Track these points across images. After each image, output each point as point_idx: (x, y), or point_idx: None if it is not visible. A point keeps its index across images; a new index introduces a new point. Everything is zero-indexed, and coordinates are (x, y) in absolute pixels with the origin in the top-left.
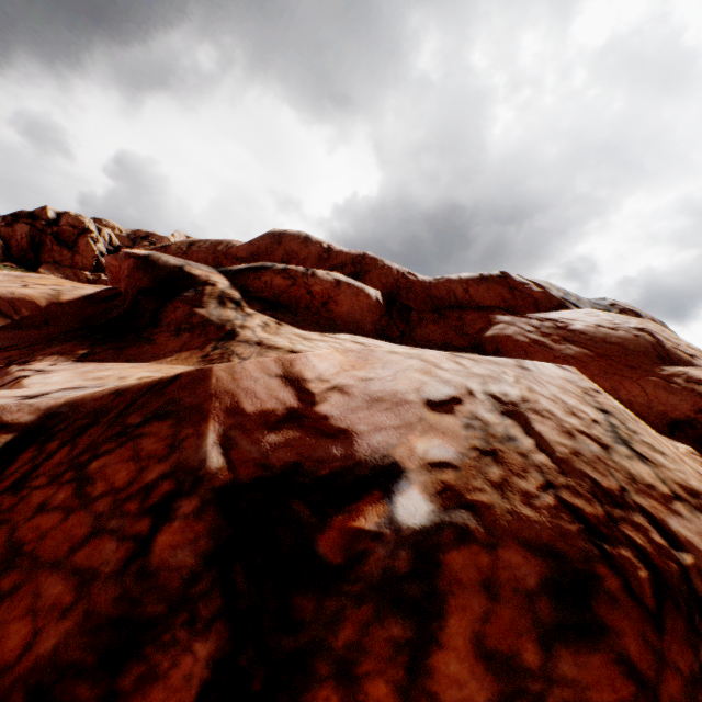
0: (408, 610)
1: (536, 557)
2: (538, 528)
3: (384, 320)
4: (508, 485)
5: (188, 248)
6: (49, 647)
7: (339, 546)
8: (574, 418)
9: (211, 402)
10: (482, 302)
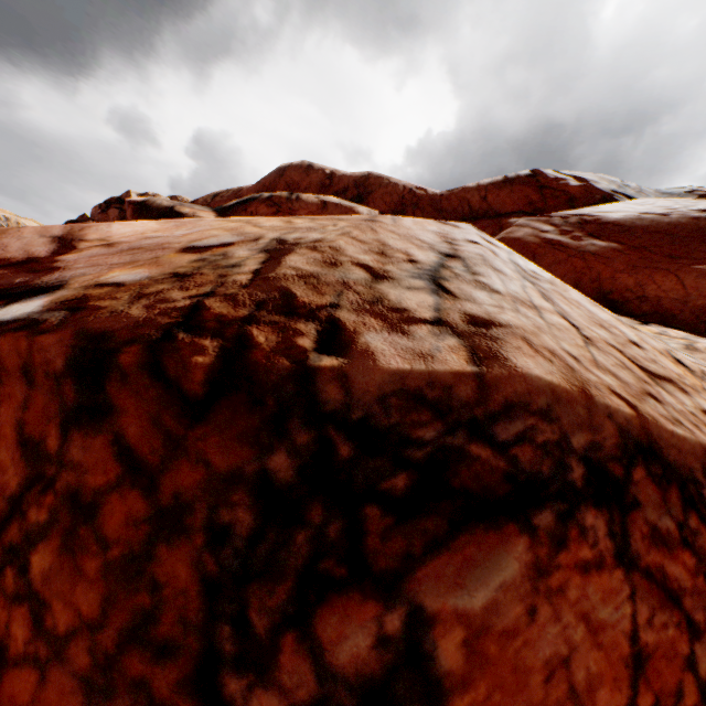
0: None
1: (74, 340)
2: (123, 321)
3: None
4: (155, 295)
5: (212, 200)
6: None
7: None
8: (373, 256)
9: None
10: (502, 209)
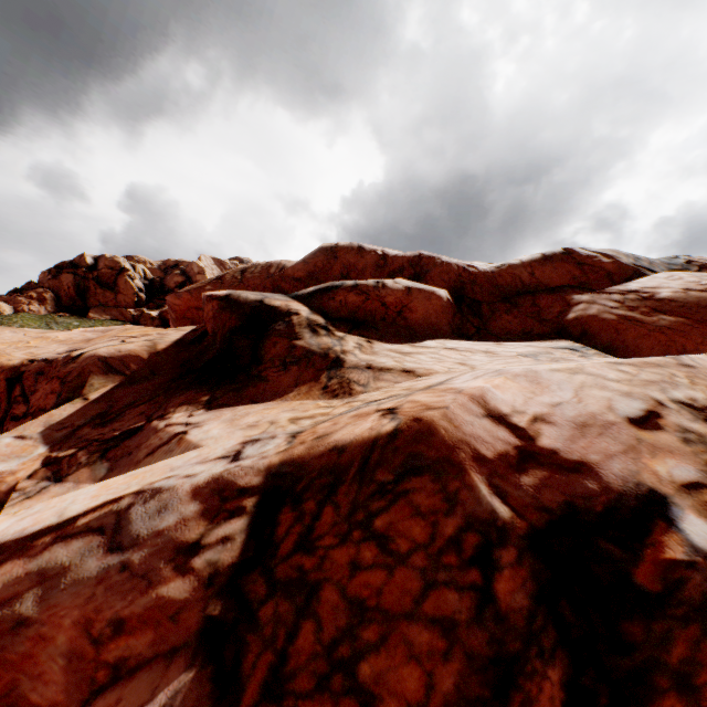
0: None
1: None
2: None
3: (457, 319)
4: None
5: (241, 276)
6: (450, 686)
7: (654, 576)
8: None
9: (456, 453)
10: (550, 283)
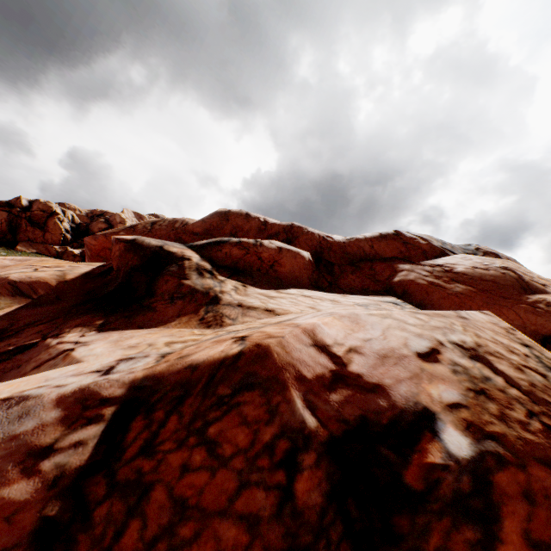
0: (475, 518)
1: None
2: (542, 448)
3: (315, 274)
4: (506, 416)
5: (151, 227)
6: None
7: (419, 477)
8: (514, 355)
9: (283, 373)
10: (384, 254)
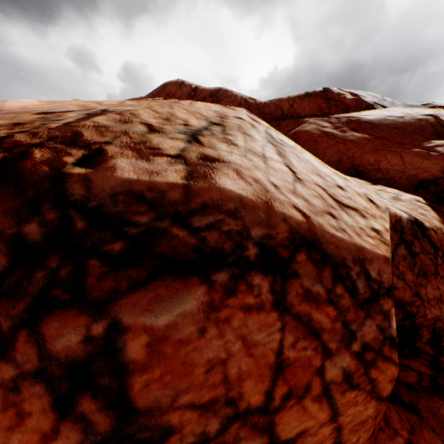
0: None
1: None
2: None
3: None
4: None
5: None
6: None
7: None
8: (160, 120)
9: None
10: (302, 113)
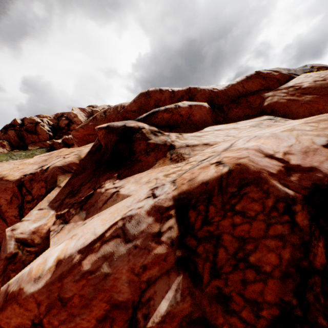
0: None
1: None
2: None
3: (213, 115)
4: None
5: (104, 115)
6: (288, 256)
7: None
8: None
9: (262, 174)
10: (252, 90)
